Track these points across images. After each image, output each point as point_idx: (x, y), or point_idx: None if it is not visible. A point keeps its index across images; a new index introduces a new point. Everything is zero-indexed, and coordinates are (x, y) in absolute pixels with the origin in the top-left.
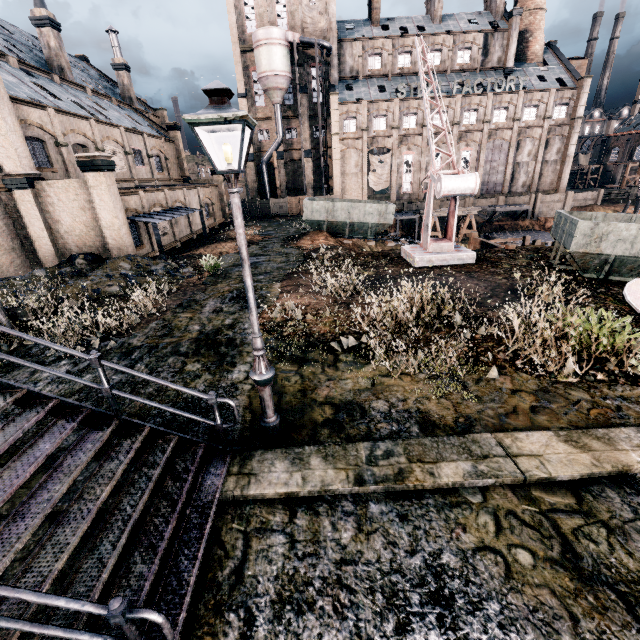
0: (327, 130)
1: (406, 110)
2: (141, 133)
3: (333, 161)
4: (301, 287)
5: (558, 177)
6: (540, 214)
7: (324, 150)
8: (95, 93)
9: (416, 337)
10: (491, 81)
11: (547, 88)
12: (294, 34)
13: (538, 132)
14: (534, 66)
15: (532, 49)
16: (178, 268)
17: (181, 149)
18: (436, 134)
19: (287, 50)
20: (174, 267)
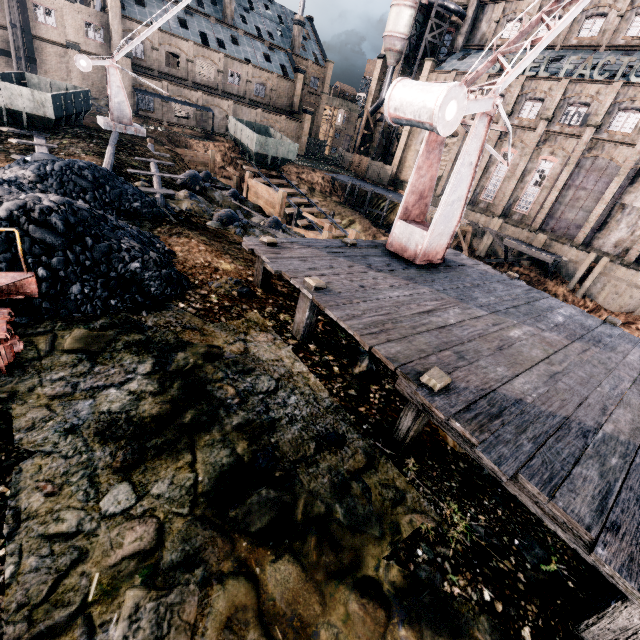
0: None
1: None
2: (247, 63)
3: (403, 131)
4: None
5: None
6: (596, 291)
7: None
8: (250, 35)
9: None
10: None
11: None
12: None
13: None
14: None
15: None
16: None
17: (297, 88)
18: (516, 127)
19: (413, 12)
20: None
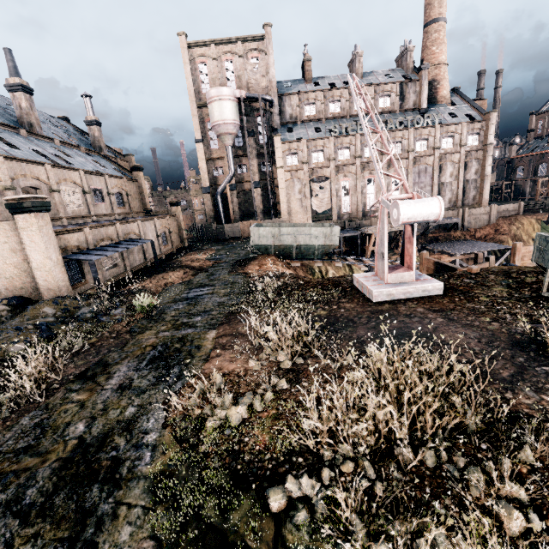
0: (273, 164)
1: (340, 145)
2: (102, 174)
3: (279, 189)
4: (239, 339)
5: (479, 193)
6: (469, 225)
7: (271, 181)
8: (64, 143)
9: (414, 469)
10: (410, 119)
11: (459, 122)
12: (241, 91)
13: (456, 157)
14: (444, 106)
15: (441, 94)
16: (110, 309)
17: (143, 186)
18: (368, 163)
19: (235, 104)
20: (107, 307)
